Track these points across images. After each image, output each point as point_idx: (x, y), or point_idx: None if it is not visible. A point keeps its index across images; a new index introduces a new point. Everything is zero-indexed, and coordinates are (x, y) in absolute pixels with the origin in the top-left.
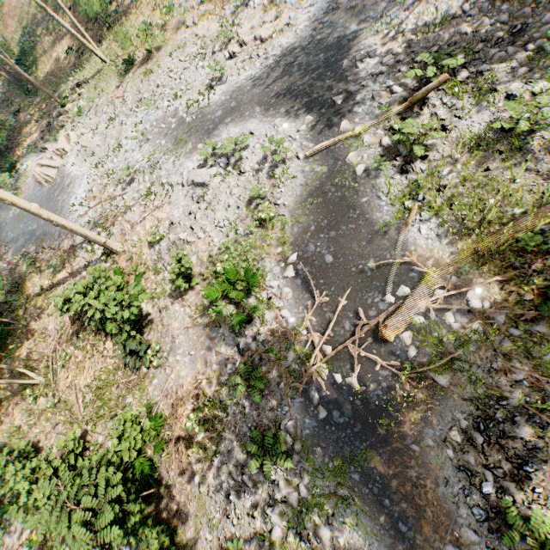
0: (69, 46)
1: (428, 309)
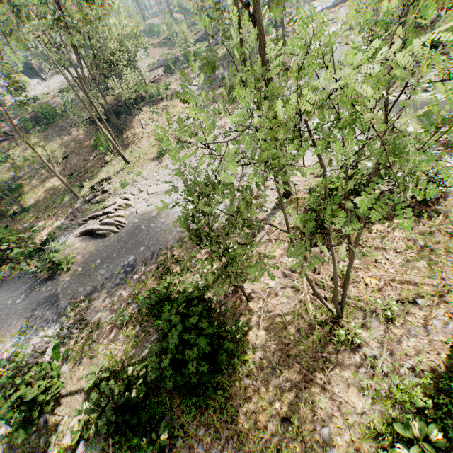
0: (68, 174)
1: None
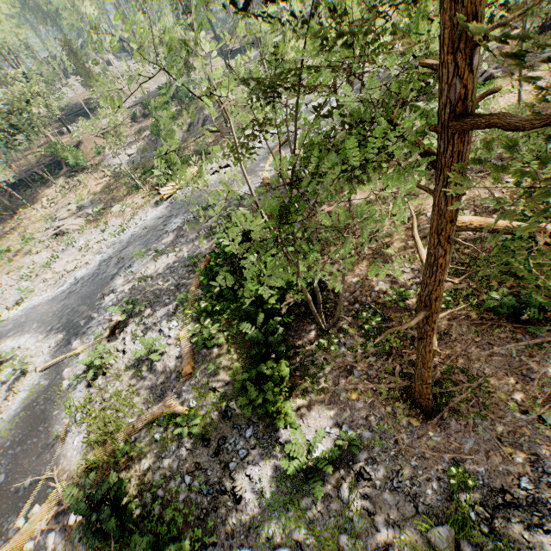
0: None
1: (41, 531)
